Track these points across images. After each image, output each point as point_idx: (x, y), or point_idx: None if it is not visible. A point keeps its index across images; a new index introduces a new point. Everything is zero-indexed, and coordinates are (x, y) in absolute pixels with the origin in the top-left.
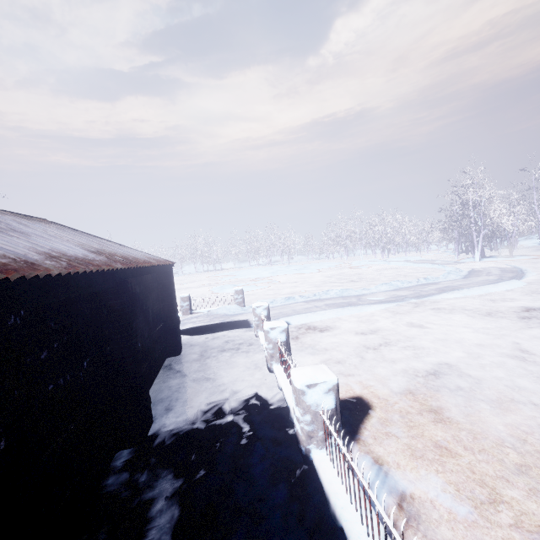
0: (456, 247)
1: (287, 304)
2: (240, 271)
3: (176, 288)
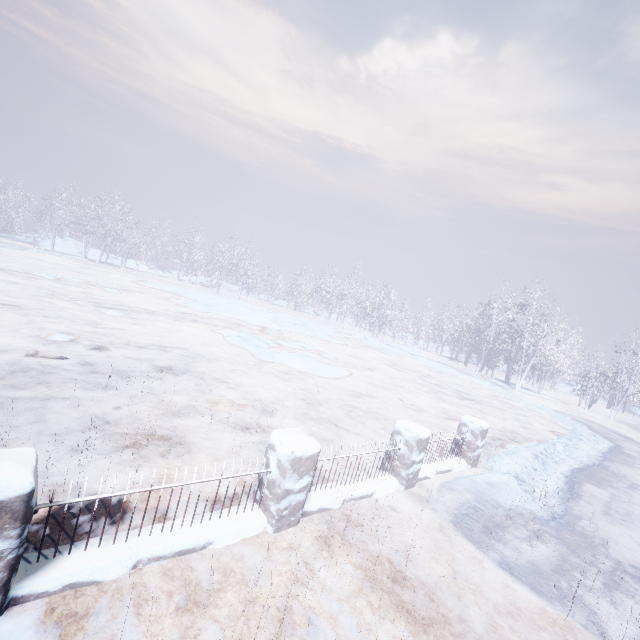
0: (482, 362)
1: (567, 481)
2: (189, 291)
3: (109, 298)
